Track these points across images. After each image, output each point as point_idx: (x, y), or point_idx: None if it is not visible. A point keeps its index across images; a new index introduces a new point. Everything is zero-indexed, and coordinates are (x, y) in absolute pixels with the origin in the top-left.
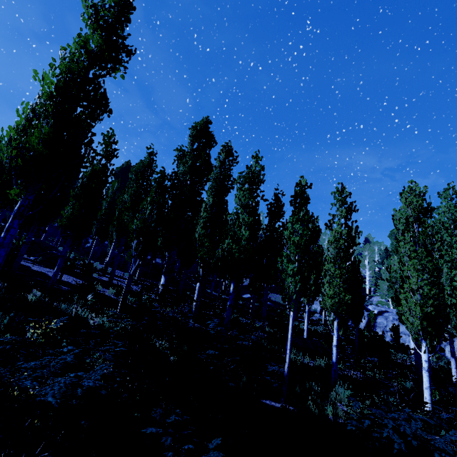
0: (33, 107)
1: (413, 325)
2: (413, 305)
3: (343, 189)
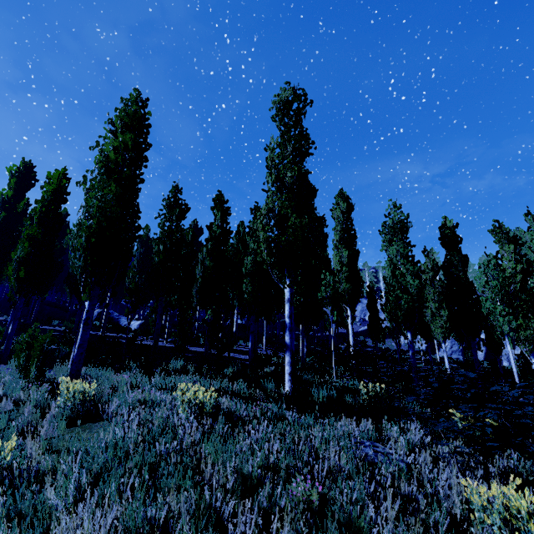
0: (270, 208)
1: None
2: None
3: (501, 226)
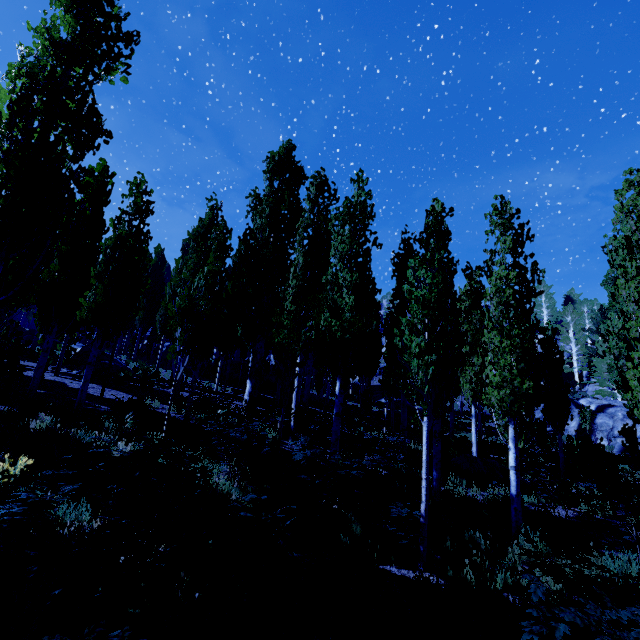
0: None
1: None
2: None
3: (505, 205)
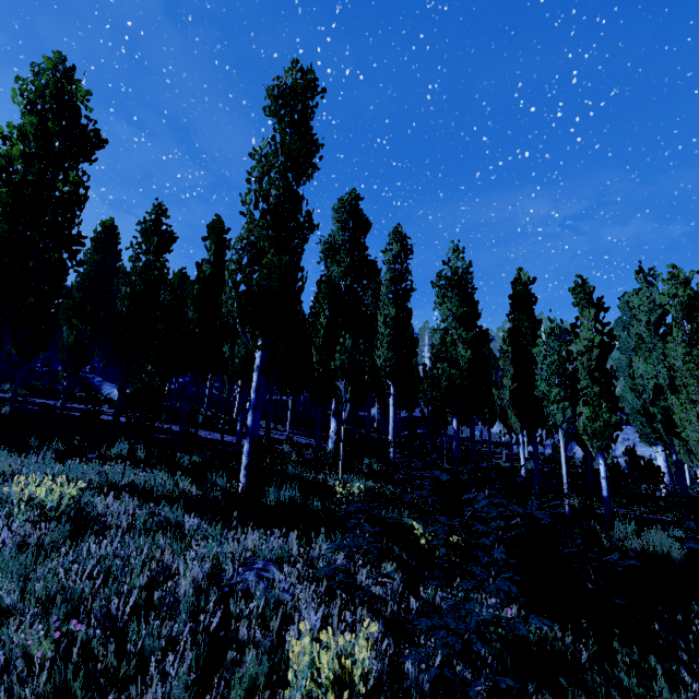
0: (245, 239)
1: (696, 442)
2: (694, 418)
3: (585, 283)
